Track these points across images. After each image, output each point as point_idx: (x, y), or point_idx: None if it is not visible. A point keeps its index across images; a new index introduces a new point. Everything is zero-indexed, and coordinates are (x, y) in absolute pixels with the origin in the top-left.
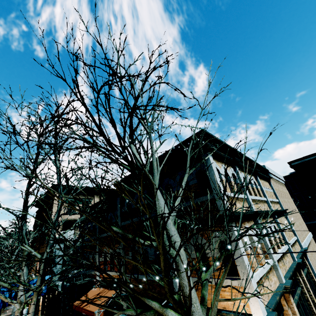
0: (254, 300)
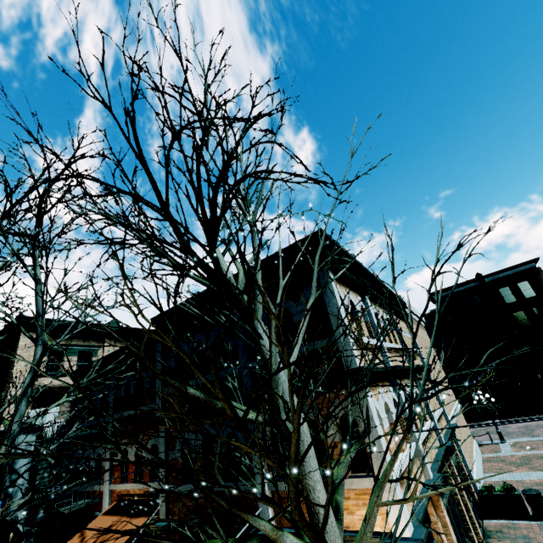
0: (395, 509)
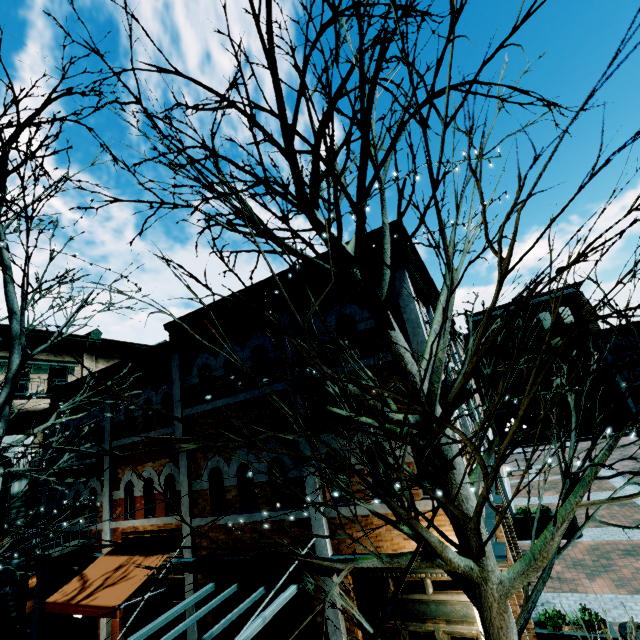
0: None
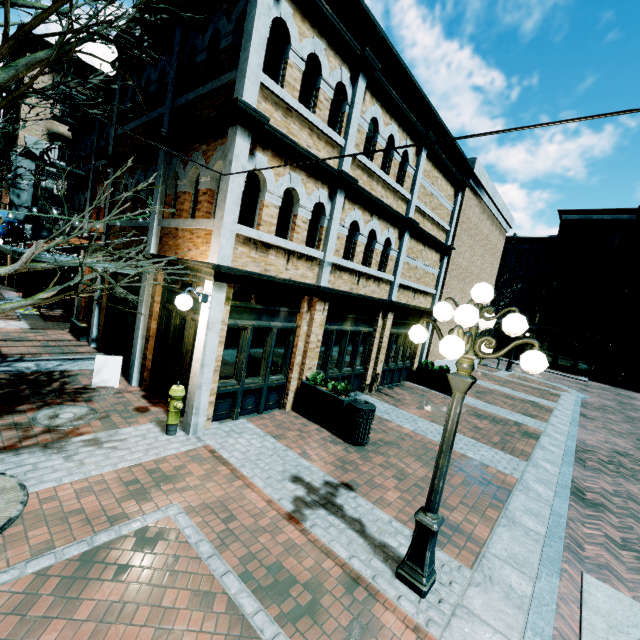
0: (216, 243)
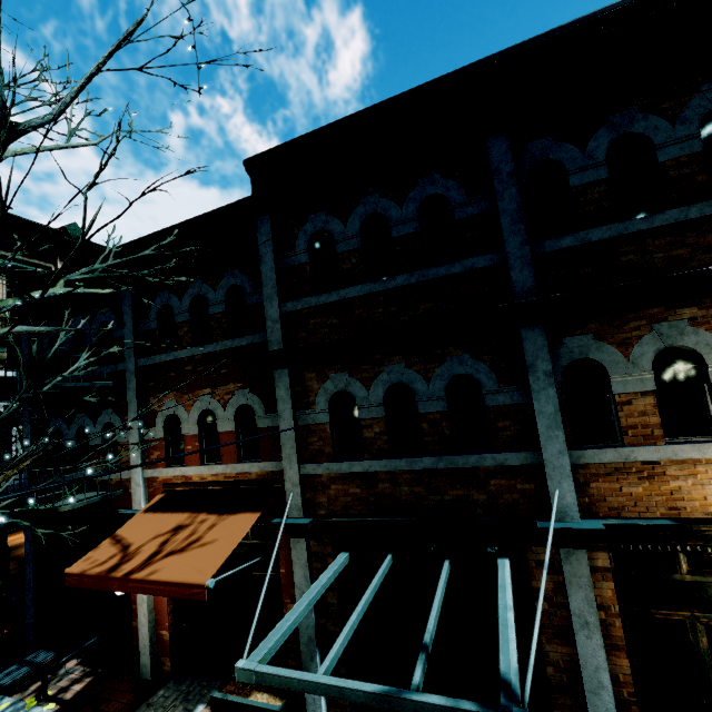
0: None
